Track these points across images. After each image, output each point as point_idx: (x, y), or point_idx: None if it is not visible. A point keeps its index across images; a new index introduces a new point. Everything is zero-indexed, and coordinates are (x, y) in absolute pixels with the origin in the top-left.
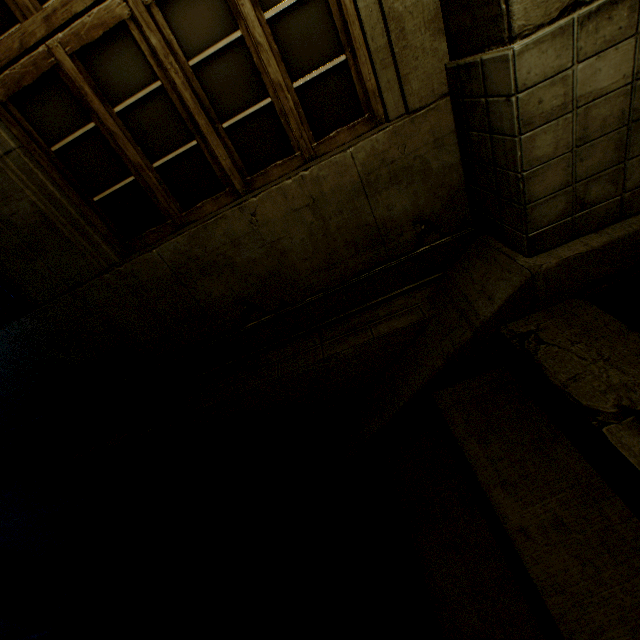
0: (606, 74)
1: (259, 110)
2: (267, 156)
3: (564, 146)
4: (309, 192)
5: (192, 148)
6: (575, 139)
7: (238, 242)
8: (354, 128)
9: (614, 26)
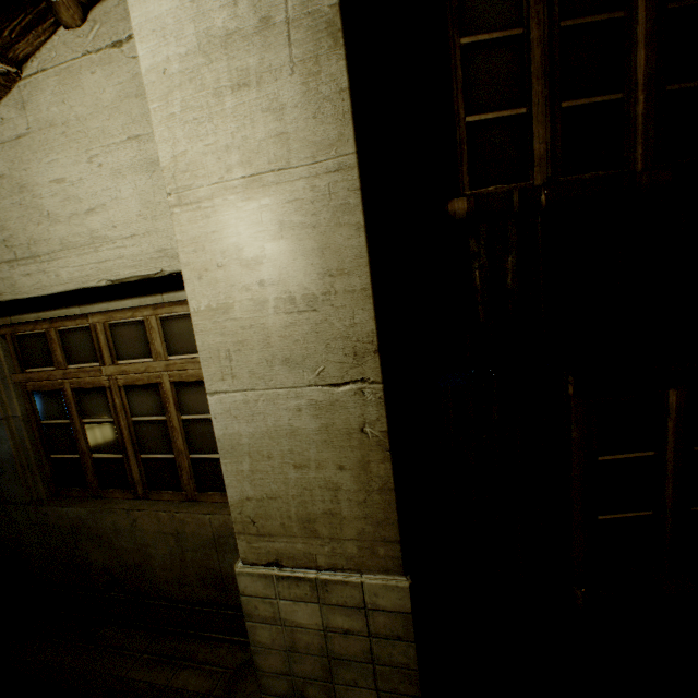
0: (303, 615)
1: (166, 457)
2: (164, 484)
3: (280, 644)
4: (176, 526)
5: (119, 457)
6: (288, 644)
7: (120, 531)
8: (226, 496)
9: (303, 590)
